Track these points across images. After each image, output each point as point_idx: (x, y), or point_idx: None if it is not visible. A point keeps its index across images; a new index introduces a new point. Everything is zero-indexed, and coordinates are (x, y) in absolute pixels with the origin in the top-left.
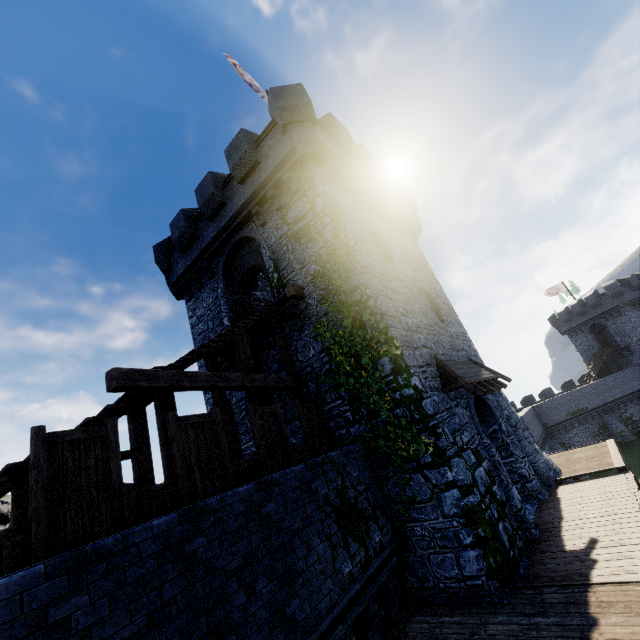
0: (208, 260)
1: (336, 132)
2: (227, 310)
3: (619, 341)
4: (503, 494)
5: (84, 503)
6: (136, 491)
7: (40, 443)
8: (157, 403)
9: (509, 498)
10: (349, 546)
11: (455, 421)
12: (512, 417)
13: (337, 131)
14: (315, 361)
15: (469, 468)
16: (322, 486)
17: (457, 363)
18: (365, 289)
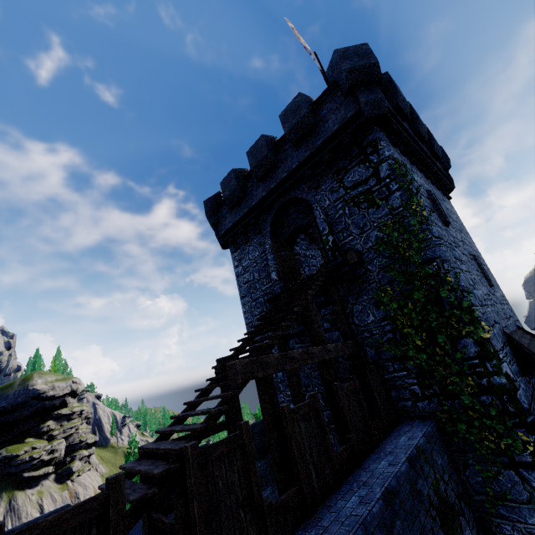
0: (255, 217)
1: (394, 92)
2: (275, 265)
3: None
4: None
5: (236, 530)
6: (273, 506)
7: (196, 465)
8: (260, 385)
9: None
10: None
11: None
12: None
13: (395, 91)
14: (375, 328)
15: None
16: (423, 485)
17: (517, 335)
18: (442, 262)
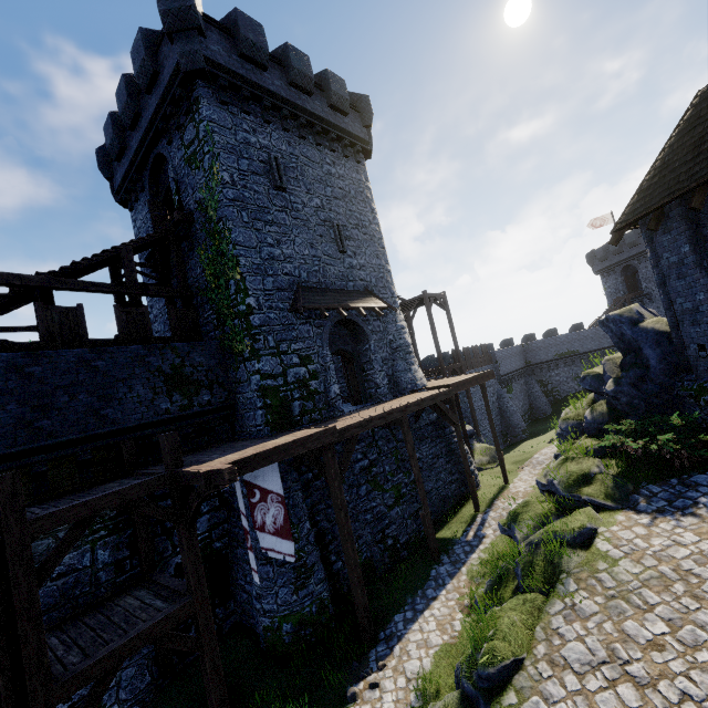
0: (138, 172)
1: (238, 37)
2: (152, 225)
3: (644, 287)
4: (322, 388)
5: None
6: (9, 343)
7: None
8: (39, 297)
9: (329, 391)
10: (173, 396)
11: (291, 334)
12: (396, 342)
13: (239, 36)
14: (200, 278)
15: (284, 365)
16: (157, 361)
17: (333, 291)
18: (226, 221)
